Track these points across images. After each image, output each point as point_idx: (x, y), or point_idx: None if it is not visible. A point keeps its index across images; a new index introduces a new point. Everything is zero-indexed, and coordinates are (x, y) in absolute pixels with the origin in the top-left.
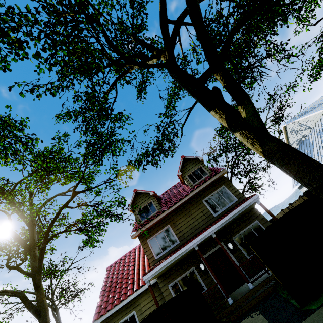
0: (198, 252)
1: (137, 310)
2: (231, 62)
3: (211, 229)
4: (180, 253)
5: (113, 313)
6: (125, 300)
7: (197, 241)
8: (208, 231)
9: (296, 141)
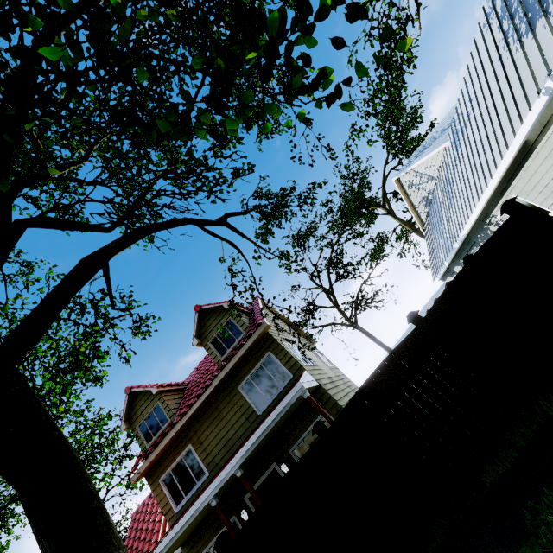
0: (217, 509)
1: None
2: (57, 228)
3: (231, 464)
4: (186, 520)
5: None
6: None
7: (211, 492)
8: (227, 470)
9: (422, 200)
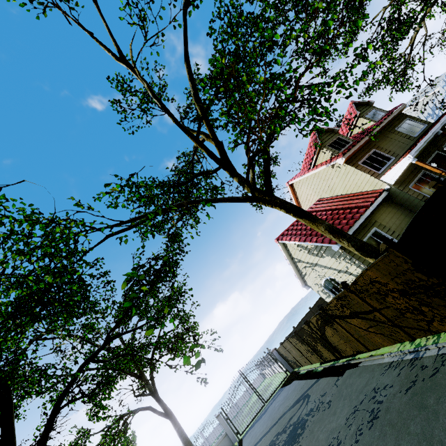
0: (444, 133)
1: (377, 226)
2: None
3: (445, 117)
4: (431, 134)
5: None
6: (363, 215)
7: (439, 126)
8: (444, 119)
9: None
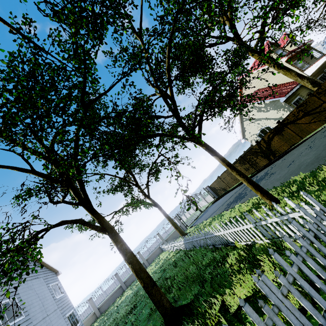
0: None
1: (300, 96)
2: None
3: None
4: None
5: (288, 97)
6: (295, 88)
7: None
8: None
9: None
